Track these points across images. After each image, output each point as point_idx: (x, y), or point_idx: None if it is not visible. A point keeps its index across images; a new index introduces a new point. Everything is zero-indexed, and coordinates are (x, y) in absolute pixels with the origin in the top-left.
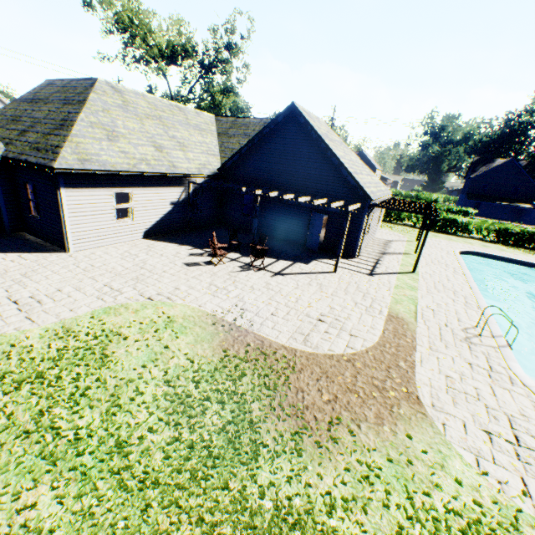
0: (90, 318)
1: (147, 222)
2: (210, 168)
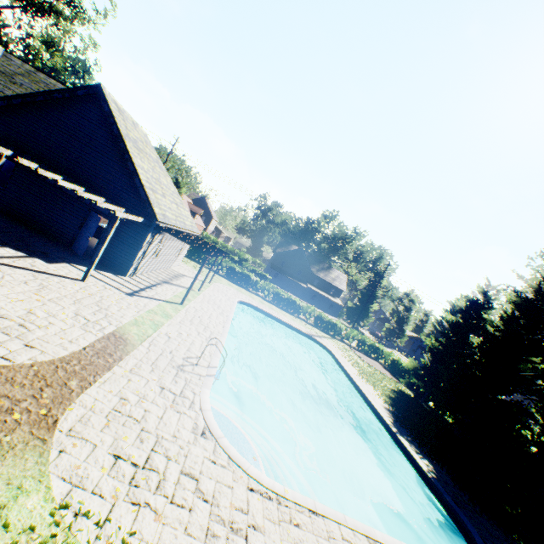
0: None
1: None
2: None
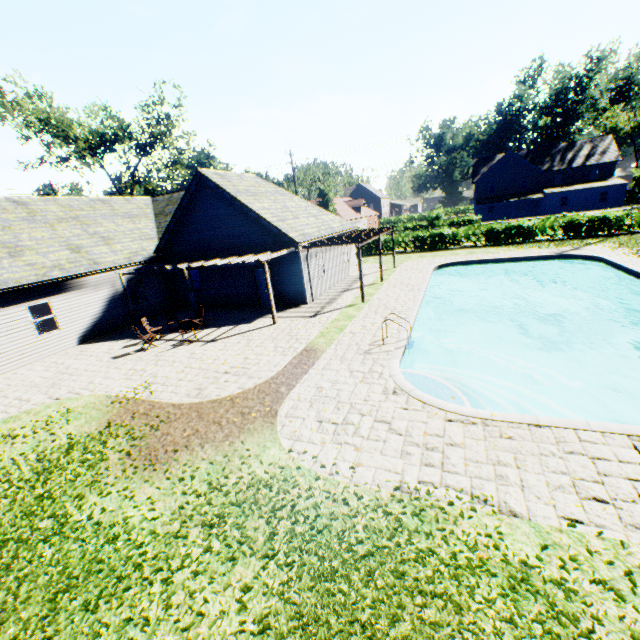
0: None
1: (79, 327)
2: (144, 254)
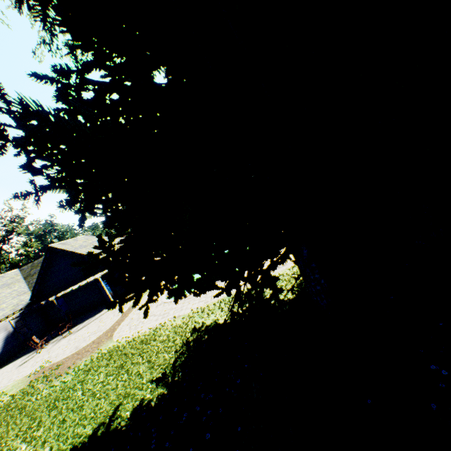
0: None
1: None
2: (23, 303)
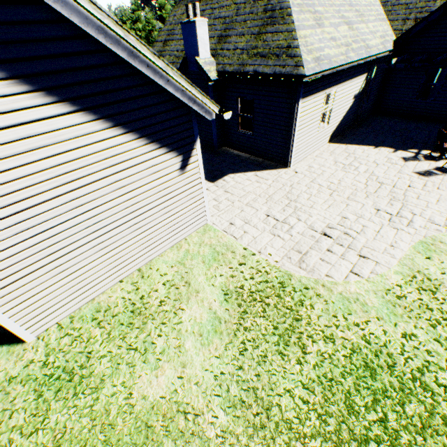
0: (424, 259)
1: (334, 124)
2: (388, 40)
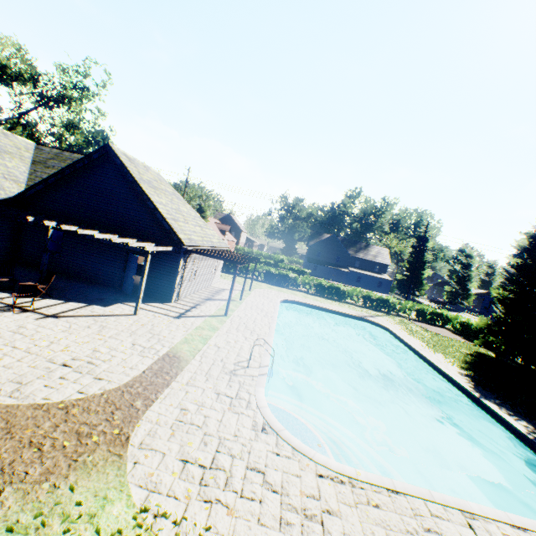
0: None
1: None
2: (1, 193)
